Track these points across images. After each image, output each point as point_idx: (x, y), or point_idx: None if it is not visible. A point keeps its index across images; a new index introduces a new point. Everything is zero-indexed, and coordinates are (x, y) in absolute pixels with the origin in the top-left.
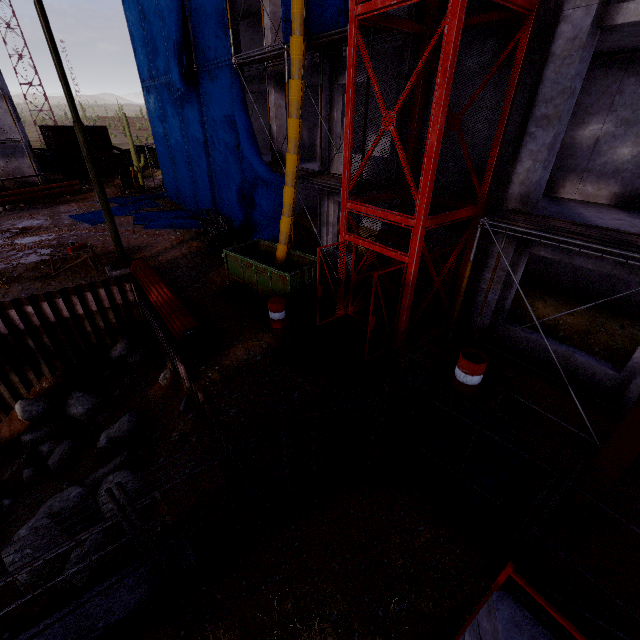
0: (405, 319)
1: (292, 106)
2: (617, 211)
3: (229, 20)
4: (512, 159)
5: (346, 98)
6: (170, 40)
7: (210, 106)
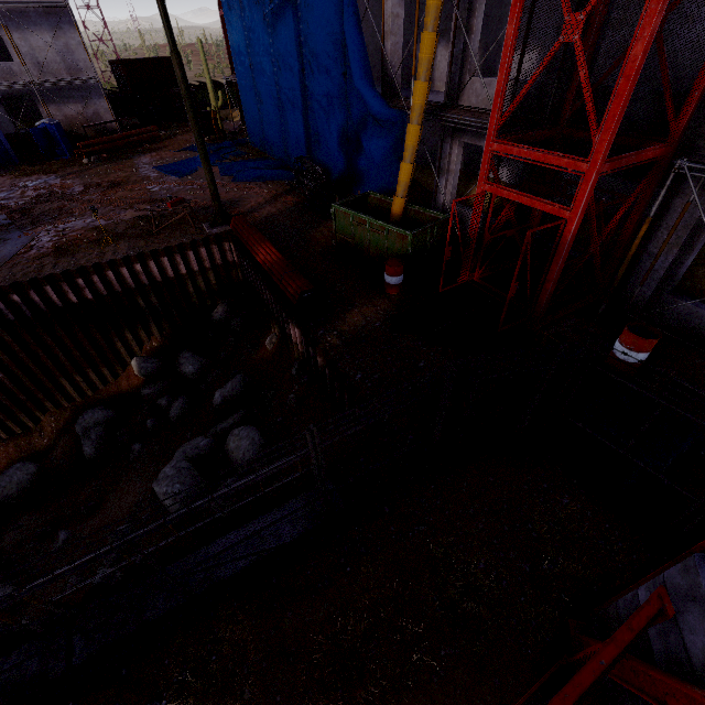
0: (551, 287)
1: (429, 14)
2: None
3: None
4: None
5: None
6: None
7: (310, 22)
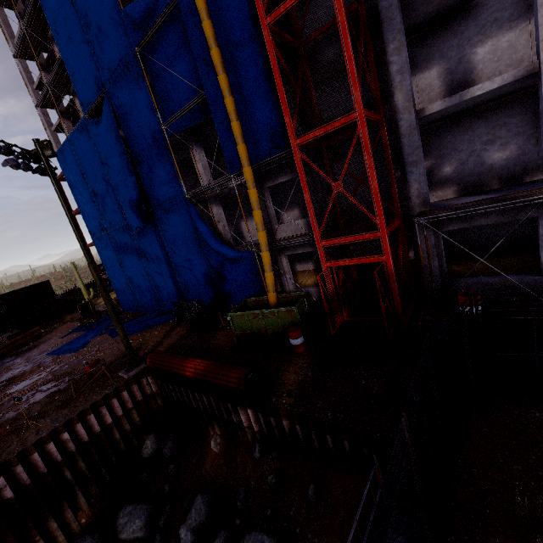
0: (398, 298)
1: (254, 203)
2: (466, 197)
3: (180, 175)
4: (404, 187)
5: (302, 185)
6: (126, 200)
7: (168, 229)
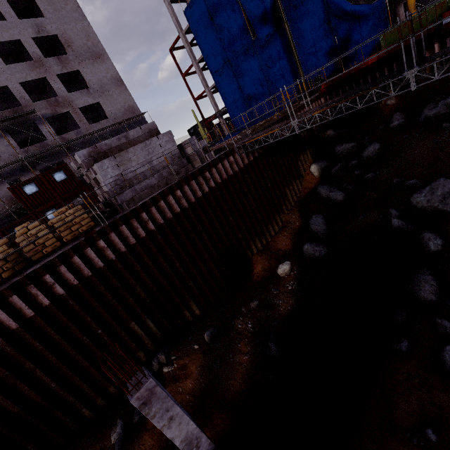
0: None
1: None
2: None
3: None
4: None
5: None
6: (257, 16)
7: (295, 25)
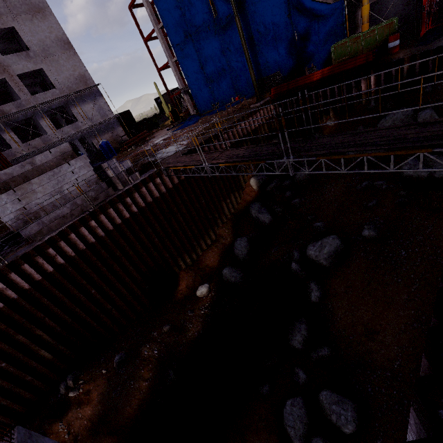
0: None
1: None
2: None
3: None
4: None
5: None
6: None
7: (257, 9)
